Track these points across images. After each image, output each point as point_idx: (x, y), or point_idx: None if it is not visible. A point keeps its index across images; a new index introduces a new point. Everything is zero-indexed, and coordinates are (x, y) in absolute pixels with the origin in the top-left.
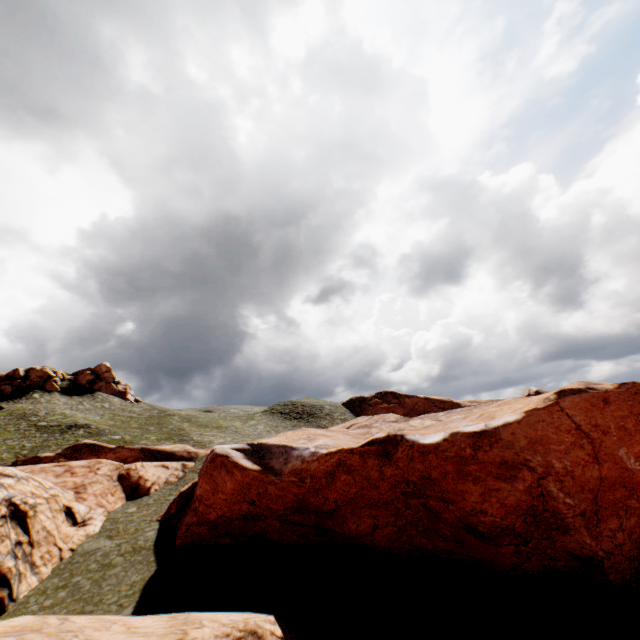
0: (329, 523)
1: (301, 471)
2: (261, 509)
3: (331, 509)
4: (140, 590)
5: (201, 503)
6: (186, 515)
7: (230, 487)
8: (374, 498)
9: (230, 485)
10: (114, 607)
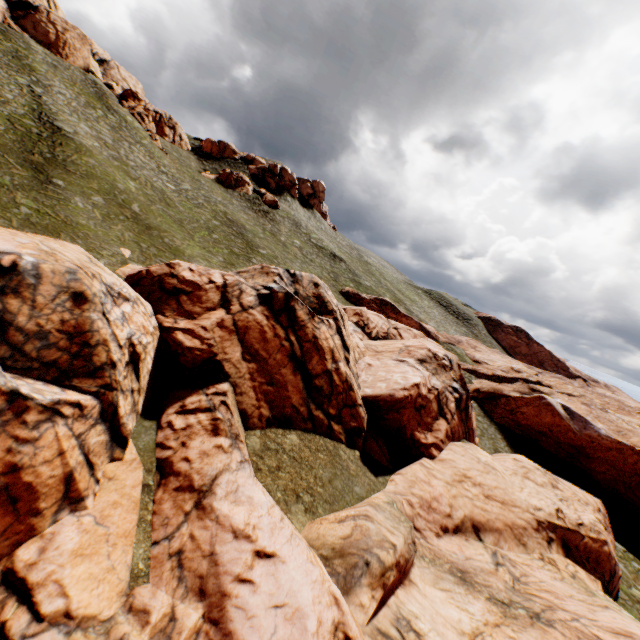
0: (580, 458)
1: (593, 438)
2: (551, 434)
3: (591, 457)
4: (508, 445)
5: (520, 414)
6: (496, 407)
7: (546, 420)
8: (616, 465)
9: (547, 419)
10: (507, 450)
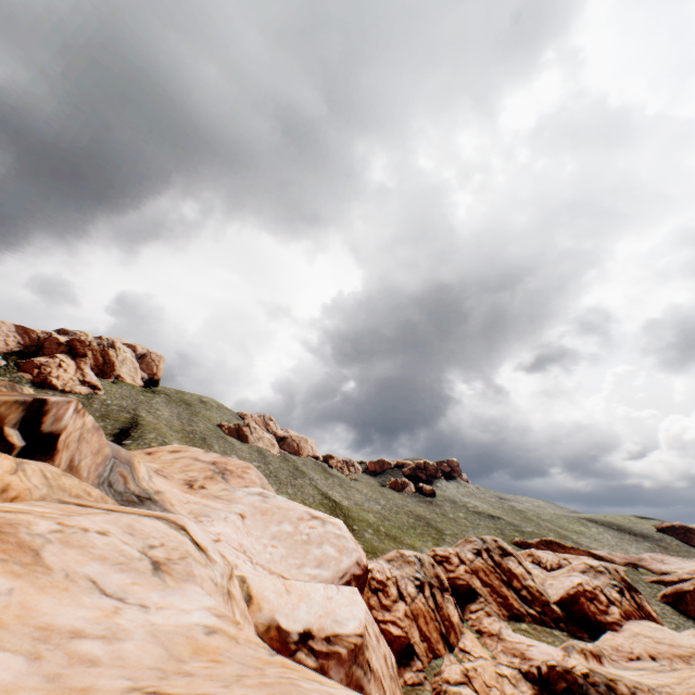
0: None
1: None
2: None
3: None
4: None
5: None
6: (686, 605)
7: None
8: None
9: None
10: None
